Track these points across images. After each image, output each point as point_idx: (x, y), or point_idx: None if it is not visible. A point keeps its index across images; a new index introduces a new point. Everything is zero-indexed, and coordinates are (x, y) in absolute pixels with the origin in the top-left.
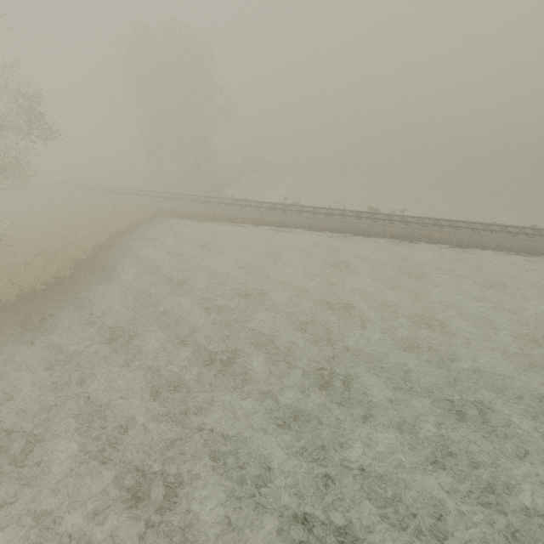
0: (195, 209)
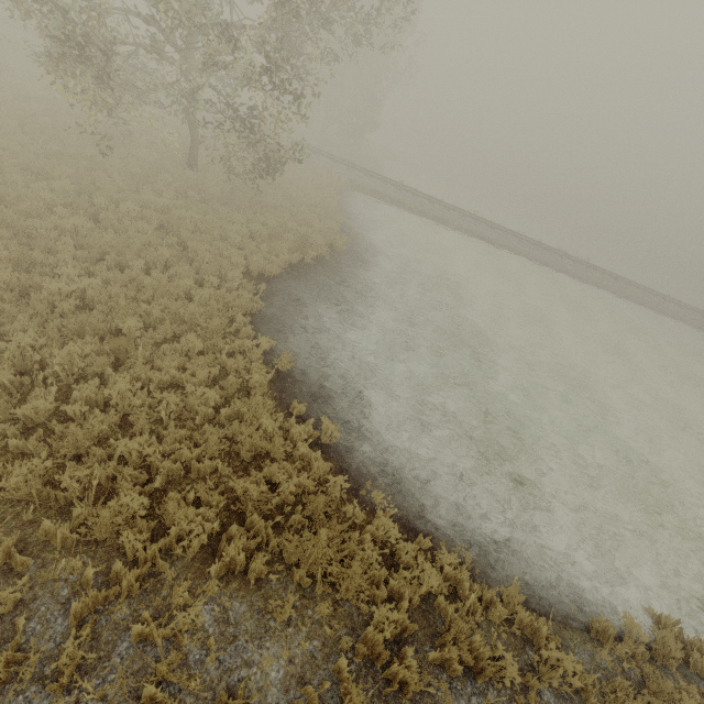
0: (394, 194)
